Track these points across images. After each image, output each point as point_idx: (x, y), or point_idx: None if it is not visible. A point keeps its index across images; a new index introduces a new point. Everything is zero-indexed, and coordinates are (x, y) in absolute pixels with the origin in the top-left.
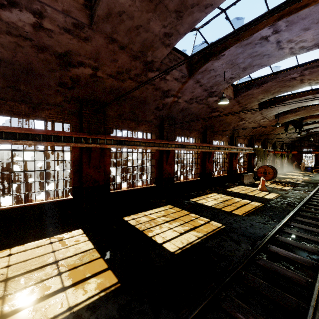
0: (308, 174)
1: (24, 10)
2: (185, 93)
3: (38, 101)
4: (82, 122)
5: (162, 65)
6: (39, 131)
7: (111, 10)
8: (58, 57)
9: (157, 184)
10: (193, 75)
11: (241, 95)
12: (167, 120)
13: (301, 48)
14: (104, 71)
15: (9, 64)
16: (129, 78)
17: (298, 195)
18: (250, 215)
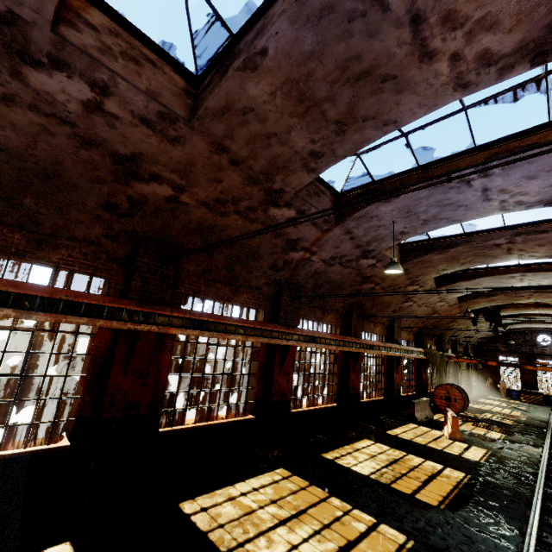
0: (515, 404)
1: (76, 77)
2: (324, 248)
3: (52, 230)
4: (132, 278)
5: (296, 198)
6: (36, 290)
7: (231, 104)
8: (116, 161)
9: (257, 415)
10: (342, 220)
11: (413, 261)
12: (288, 289)
13: (518, 203)
14: (194, 194)
15: (16, 158)
16: (235, 212)
17: (523, 454)
18: (455, 508)
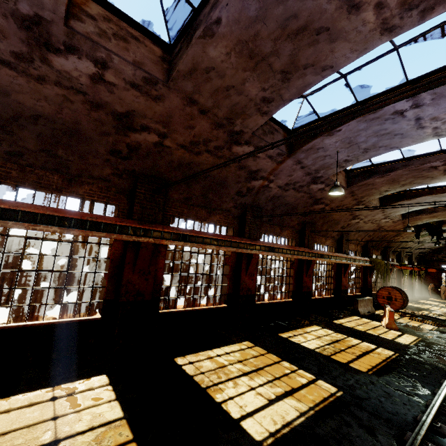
0: None
1: (84, 57)
2: (279, 176)
3: (77, 172)
4: (134, 205)
5: (254, 137)
6: (71, 214)
7: (197, 65)
8: (116, 118)
9: (229, 304)
10: (293, 152)
11: (358, 185)
12: (251, 211)
13: None
14: (174, 139)
15: (50, 121)
16: (206, 151)
17: None
18: (381, 374)
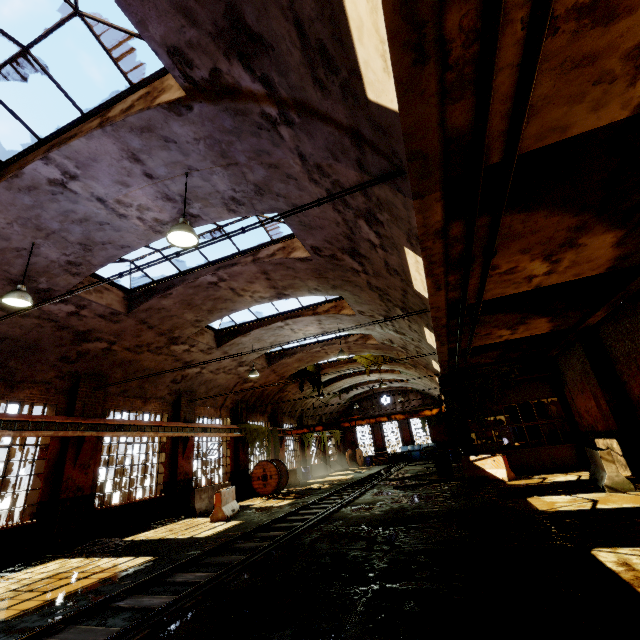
0: (363, 469)
1: None
2: None
3: None
4: None
5: None
6: None
7: None
8: None
9: None
10: None
11: (141, 309)
12: None
13: (160, 223)
14: None
15: None
16: None
17: (283, 512)
18: (37, 610)
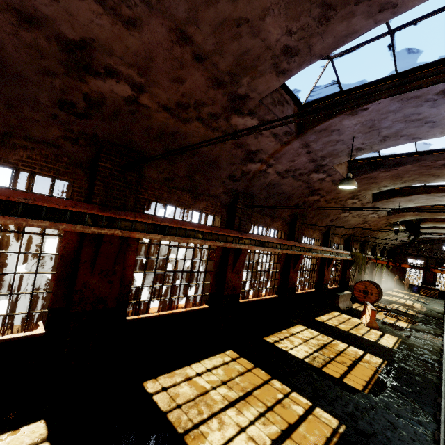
0: (415, 296)
1: None
2: (280, 161)
3: (5, 128)
4: (95, 183)
5: (261, 106)
6: None
7: None
8: (65, 48)
9: (211, 305)
10: (303, 133)
11: (360, 177)
12: (243, 199)
13: None
14: (155, 95)
15: None
16: (197, 118)
17: (427, 342)
18: (377, 393)
